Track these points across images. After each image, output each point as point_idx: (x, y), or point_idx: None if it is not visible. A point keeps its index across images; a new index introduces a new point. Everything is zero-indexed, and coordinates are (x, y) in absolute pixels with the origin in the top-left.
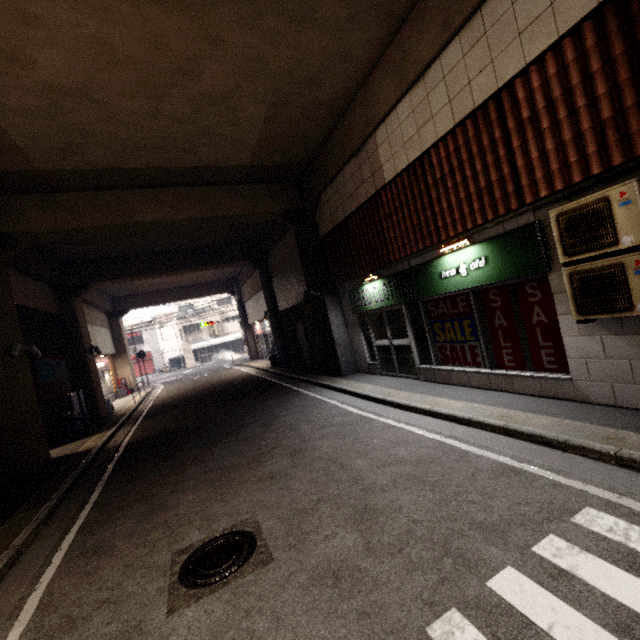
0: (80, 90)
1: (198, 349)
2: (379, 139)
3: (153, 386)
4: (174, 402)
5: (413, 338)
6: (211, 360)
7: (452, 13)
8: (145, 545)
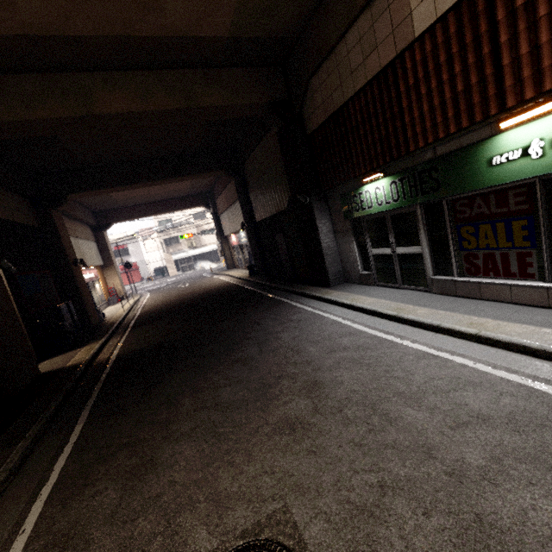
0: None
1: (179, 260)
2: None
3: (141, 294)
4: (160, 311)
5: (427, 245)
6: (191, 269)
7: None
8: (131, 546)
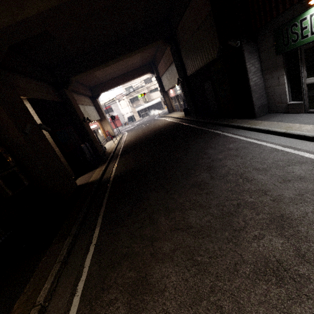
0: None
1: (139, 110)
2: None
3: (122, 133)
4: (134, 144)
5: None
6: (147, 115)
7: None
8: None
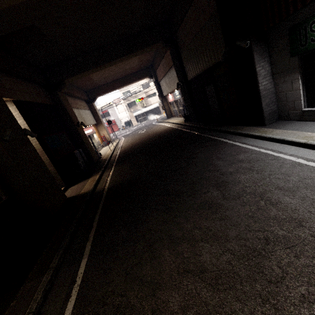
0: None
1: (137, 115)
2: None
3: (119, 138)
4: (131, 150)
5: None
6: (144, 120)
7: None
8: None
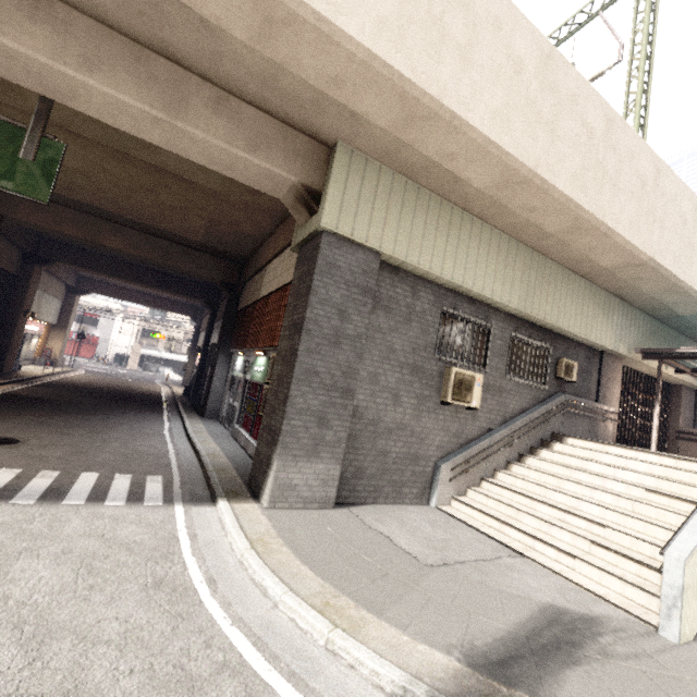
0: (82, 173)
1: (147, 356)
2: (266, 271)
3: (77, 369)
4: (74, 385)
5: (240, 404)
6: (154, 371)
7: (288, 236)
8: None
